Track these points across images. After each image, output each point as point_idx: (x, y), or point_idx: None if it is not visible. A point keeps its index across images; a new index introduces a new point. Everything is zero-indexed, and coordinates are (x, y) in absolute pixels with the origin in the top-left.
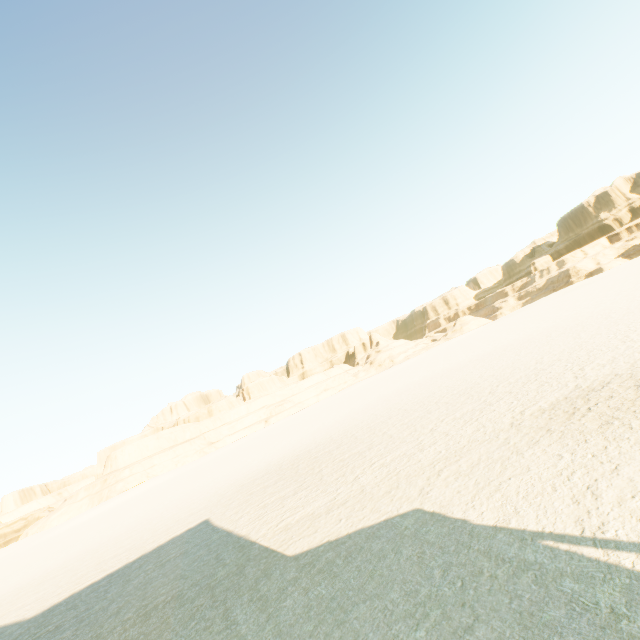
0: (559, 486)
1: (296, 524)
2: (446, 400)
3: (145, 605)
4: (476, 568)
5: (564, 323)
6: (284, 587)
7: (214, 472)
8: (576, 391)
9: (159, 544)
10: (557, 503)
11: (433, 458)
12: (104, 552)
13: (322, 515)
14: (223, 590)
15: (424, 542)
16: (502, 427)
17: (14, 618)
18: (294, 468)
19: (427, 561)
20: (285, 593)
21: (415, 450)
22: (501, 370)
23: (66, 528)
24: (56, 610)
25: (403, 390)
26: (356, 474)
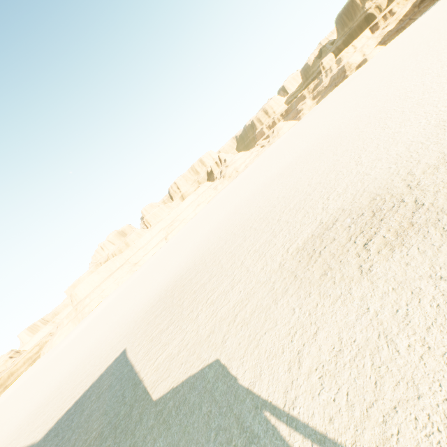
0: (286, 348)
1: (162, 364)
2: (255, 226)
3: (86, 440)
4: (230, 435)
5: (333, 131)
6: (146, 435)
7: (136, 293)
8: (319, 228)
9: (101, 373)
10: (280, 368)
11: (236, 299)
12: (77, 376)
13: (175, 357)
14: (120, 432)
15: (213, 400)
16: (275, 267)
17: (32, 440)
18: (172, 297)
19: (211, 422)
20: (145, 442)
21: (229, 287)
22: (289, 191)
23: (64, 346)
24: (50, 435)
25: (238, 208)
26: (198, 311)
